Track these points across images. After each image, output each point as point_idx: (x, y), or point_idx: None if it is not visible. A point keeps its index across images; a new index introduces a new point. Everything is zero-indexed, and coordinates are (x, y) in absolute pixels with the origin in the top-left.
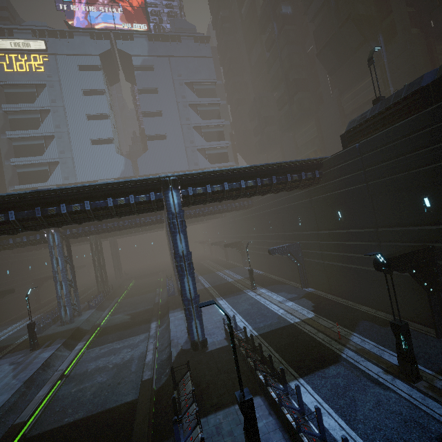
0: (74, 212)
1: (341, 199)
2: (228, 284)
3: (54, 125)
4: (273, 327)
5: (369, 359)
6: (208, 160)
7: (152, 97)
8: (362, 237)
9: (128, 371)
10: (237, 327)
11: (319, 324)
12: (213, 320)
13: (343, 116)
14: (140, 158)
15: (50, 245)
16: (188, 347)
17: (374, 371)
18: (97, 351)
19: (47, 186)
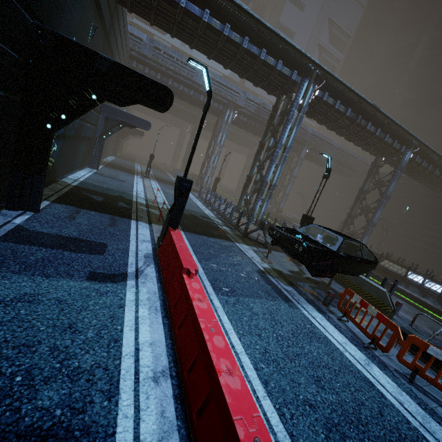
0: (366, 130)
1: None
2: None
3: None
4: None
5: None
6: None
7: (296, 11)
8: None
9: None
10: None
11: None
12: None
13: None
14: None
15: (224, 120)
16: None
17: None
18: None
19: (164, 40)
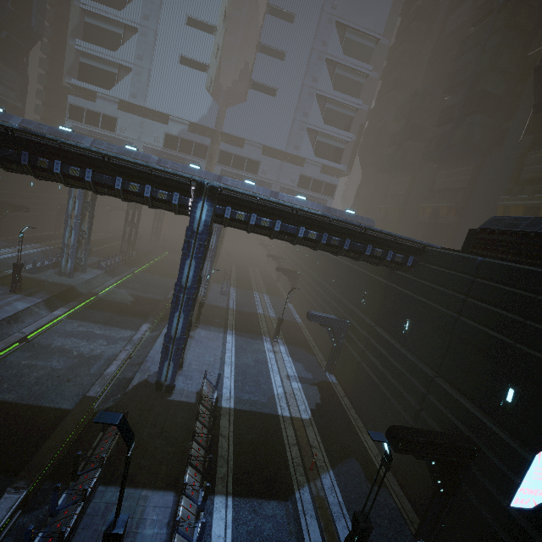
0: (71, 175)
1: (419, 311)
2: (254, 316)
3: (142, 13)
4: (255, 407)
5: (319, 517)
6: (315, 149)
7: (282, 25)
8: (414, 371)
9: (86, 371)
10: (221, 384)
11: (305, 434)
12: (203, 358)
13: (515, 180)
14: (231, 108)
15: None
16: (154, 382)
17: (312, 538)
18: (75, 326)
19: (108, 95)
